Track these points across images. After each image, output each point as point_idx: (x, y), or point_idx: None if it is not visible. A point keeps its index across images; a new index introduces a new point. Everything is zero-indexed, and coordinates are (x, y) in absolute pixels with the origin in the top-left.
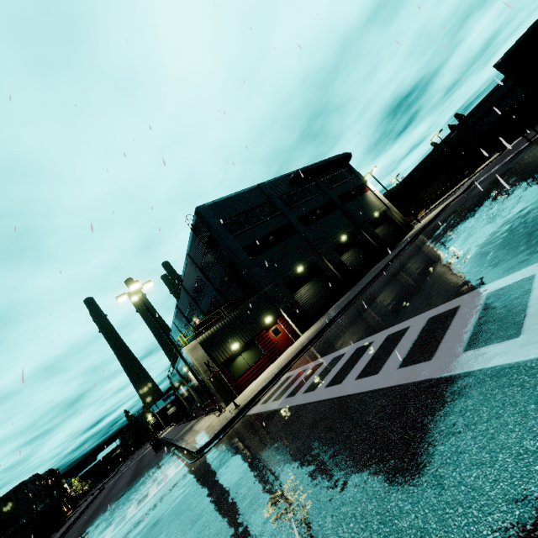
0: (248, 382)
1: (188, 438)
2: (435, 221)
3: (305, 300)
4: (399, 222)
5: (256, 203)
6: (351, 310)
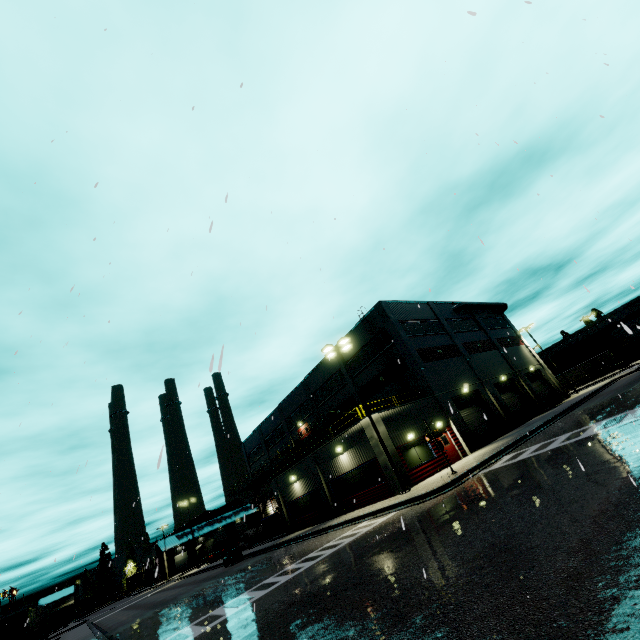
0: (421, 477)
1: (349, 517)
2: (614, 385)
3: (469, 422)
4: (554, 385)
5: (426, 316)
6: (560, 424)
